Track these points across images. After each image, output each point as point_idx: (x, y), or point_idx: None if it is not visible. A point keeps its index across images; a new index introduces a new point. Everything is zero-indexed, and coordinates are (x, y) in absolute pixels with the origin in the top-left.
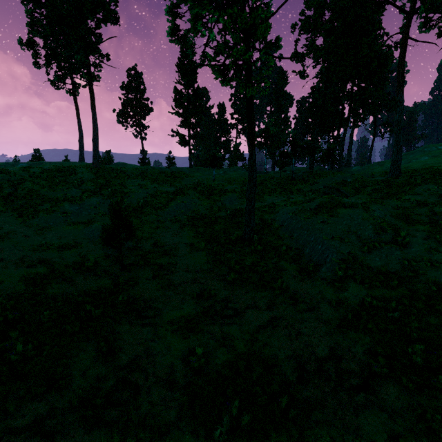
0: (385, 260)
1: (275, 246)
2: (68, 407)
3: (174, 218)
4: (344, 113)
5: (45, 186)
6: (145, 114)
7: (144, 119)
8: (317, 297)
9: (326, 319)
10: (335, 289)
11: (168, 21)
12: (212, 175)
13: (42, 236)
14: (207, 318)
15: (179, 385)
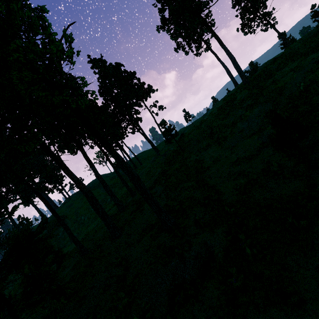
0: None
1: None
2: None
3: None
4: None
5: (223, 118)
6: (263, 3)
7: (265, 8)
8: None
9: None
10: None
11: None
12: None
13: (234, 154)
14: None
15: None
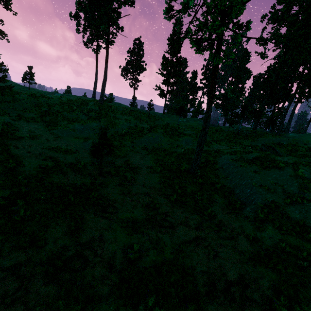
0: (304, 214)
1: (212, 182)
2: (39, 261)
3: (144, 146)
4: (292, 90)
5: (67, 110)
6: (140, 72)
7: (139, 75)
8: (237, 230)
9: (241, 250)
10: (254, 227)
11: (166, 2)
12: (177, 121)
13: (57, 142)
14: (148, 224)
15: (116, 269)
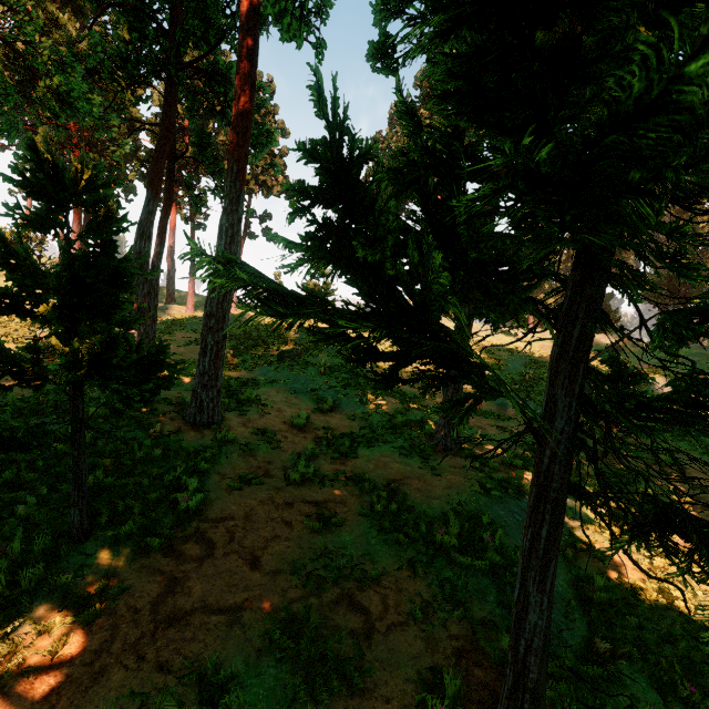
0: None
1: None
2: None
3: None
4: None
5: None
6: None
7: None
8: None
9: None
10: None
11: None
12: None
13: None
14: None
15: None
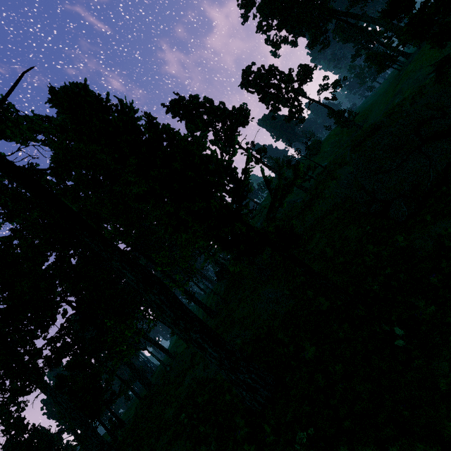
0: None
1: None
2: None
3: None
4: None
5: None
6: None
7: None
8: None
9: None
10: None
11: None
12: None
13: None
14: None
15: None
